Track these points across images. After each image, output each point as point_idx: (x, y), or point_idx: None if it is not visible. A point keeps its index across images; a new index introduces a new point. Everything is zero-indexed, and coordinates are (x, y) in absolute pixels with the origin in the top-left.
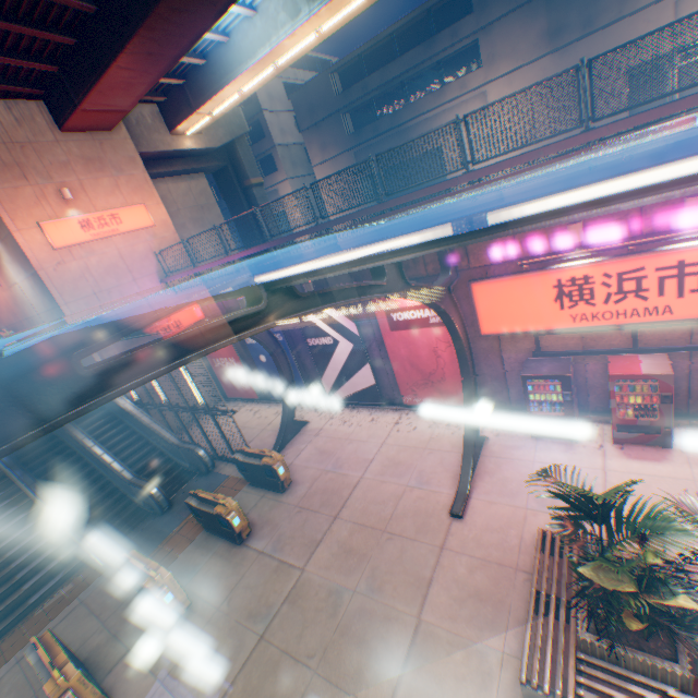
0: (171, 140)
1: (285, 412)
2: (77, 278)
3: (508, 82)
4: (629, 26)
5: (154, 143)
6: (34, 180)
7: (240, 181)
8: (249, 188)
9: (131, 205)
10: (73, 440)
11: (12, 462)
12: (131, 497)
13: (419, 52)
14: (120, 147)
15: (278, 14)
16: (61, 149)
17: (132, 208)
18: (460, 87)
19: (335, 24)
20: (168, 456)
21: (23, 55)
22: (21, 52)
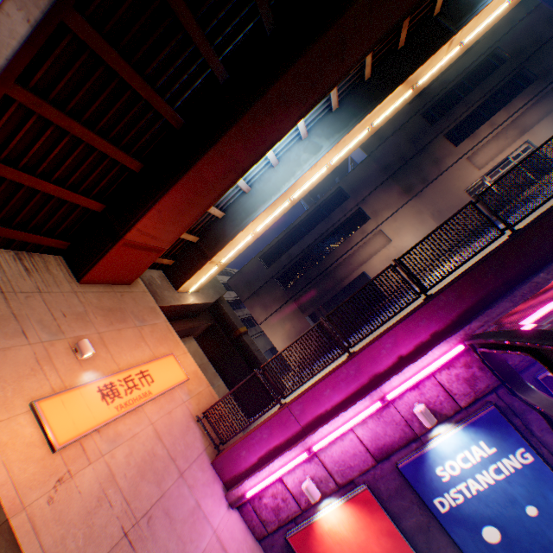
0: (178, 295)
1: None
2: (90, 505)
3: (393, 219)
4: (449, 174)
5: (165, 298)
6: (35, 335)
7: (228, 333)
8: (238, 336)
9: (158, 356)
10: None
11: None
12: None
13: (322, 225)
14: (139, 298)
15: (299, 156)
16: (77, 299)
17: (160, 360)
18: (361, 232)
19: (336, 160)
20: None
21: (69, 188)
22: (69, 183)
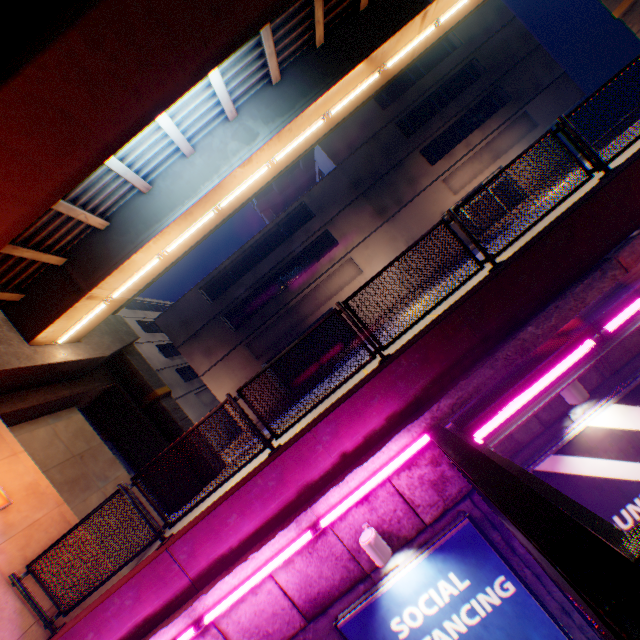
0: (31, 350)
1: None
2: None
3: (365, 246)
4: (425, 197)
5: None
6: None
7: (138, 397)
8: (154, 401)
9: None
10: None
11: None
12: None
13: (282, 249)
14: None
15: (226, 145)
16: None
17: None
18: (329, 260)
19: (283, 158)
20: None
21: None
22: None
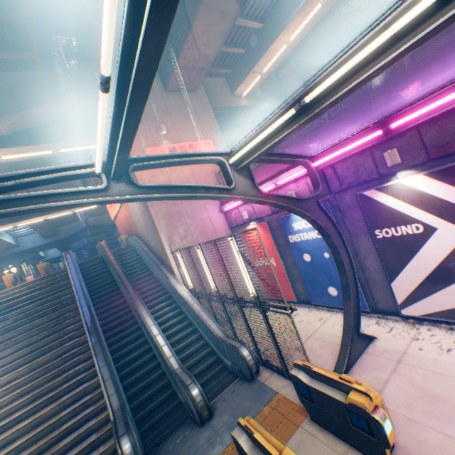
0: (232, 100)
1: (347, 320)
2: None
3: None
4: None
5: (220, 101)
6: (145, 121)
7: None
8: None
9: (202, 139)
10: (139, 316)
11: (92, 329)
12: (174, 388)
13: None
14: (199, 102)
15: None
16: (164, 103)
17: (203, 141)
18: None
19: None
20: (211, 347)
21: None
22: None
